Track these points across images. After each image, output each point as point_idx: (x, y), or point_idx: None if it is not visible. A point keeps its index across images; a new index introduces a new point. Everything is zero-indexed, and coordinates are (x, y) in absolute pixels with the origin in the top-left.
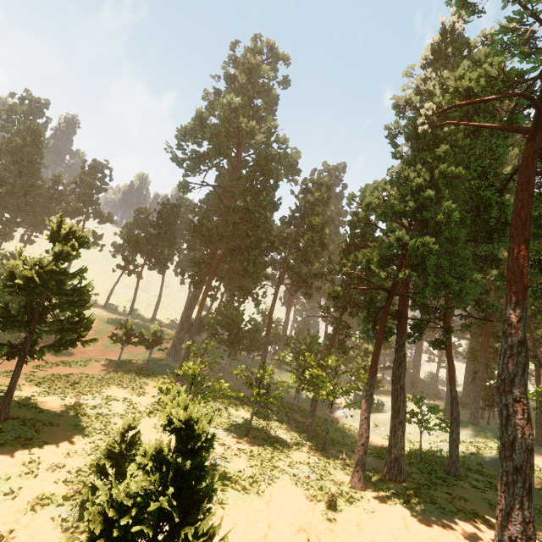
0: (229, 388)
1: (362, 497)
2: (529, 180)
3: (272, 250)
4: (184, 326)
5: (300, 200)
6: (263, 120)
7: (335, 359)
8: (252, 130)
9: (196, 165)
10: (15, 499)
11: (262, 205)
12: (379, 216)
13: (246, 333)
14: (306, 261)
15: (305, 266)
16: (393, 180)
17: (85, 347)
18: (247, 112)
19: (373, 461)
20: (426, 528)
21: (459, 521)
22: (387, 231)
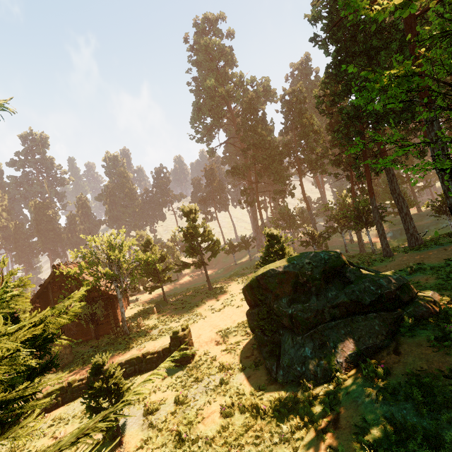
0: (302, 252)
1: (390, 258)
2: (411, 27)
3: (283, 158)
4: (257, 231)
5: (284, 114)
6: (232, 76)
7: (356, 201)
8: (230, 91)
9: (210, 135)
10: (235, 301)
11: (262, 135)
12: (330, 106)
13: (295, 216)
14: (310, 150)
15: (311, 154)
16: (331, 74)
17: (214, 267)
18: (220, 79)
19: (405, 245)
20: (426, 253)
21: (451, 244)
22: (340, 111)
